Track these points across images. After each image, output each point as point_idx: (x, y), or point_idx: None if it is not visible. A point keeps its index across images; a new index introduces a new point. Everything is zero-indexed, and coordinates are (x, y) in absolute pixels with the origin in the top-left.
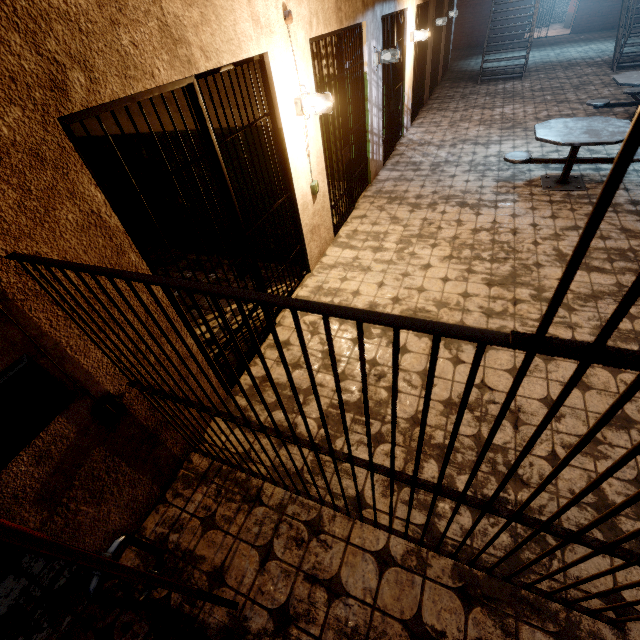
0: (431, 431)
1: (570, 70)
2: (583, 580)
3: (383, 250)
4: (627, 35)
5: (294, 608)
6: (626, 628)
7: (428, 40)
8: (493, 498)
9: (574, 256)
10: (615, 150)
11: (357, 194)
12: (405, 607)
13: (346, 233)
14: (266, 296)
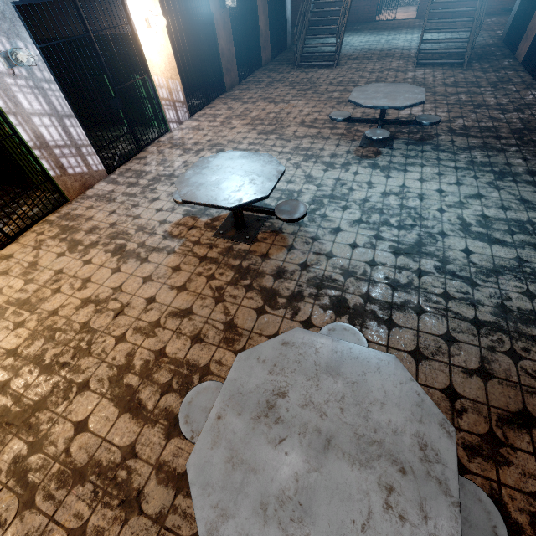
0: None
1: (381, 61)
2: None
3: None
4: (424, 31)
5: None
6: None
7: (216, 22)
8: None
9: None
10: (330, 180)
11: (31, 220)
12: None
13: None
14: None
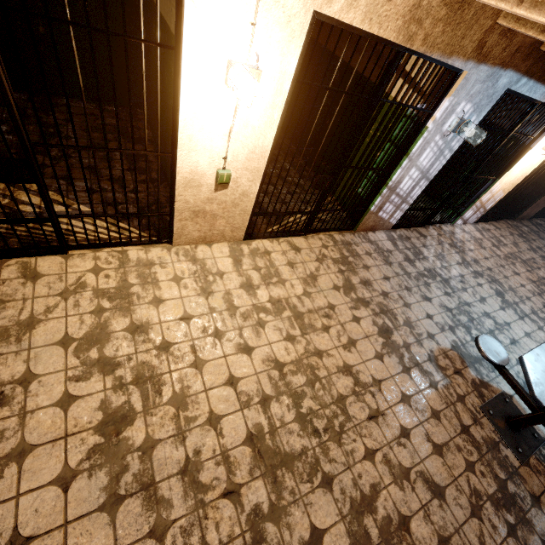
0: None
1: None
2: None
3: (250, 292)
4: None
5: None
6: None
7: None
8: None
9: None
10: None
11: (325, 227)
12: None
13: (258, 246)
14: None
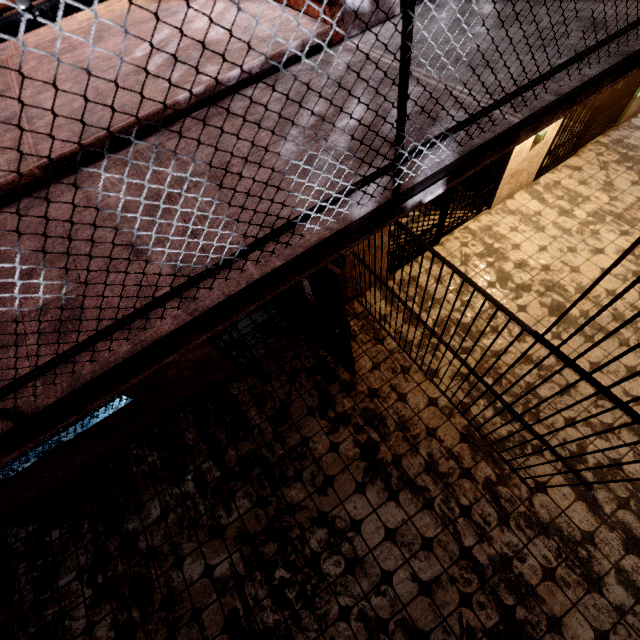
0: (502, 365)
1: None
2: (525, 455)
3: (569, 216)
4: None
5: (380, 393)
6: (535, 494)
7: None
8: (502, 393)
9: (556, 320)
10: None
11: (590, 137)
12: (431, 423)
13: (546, 182)
14: (456, 269)
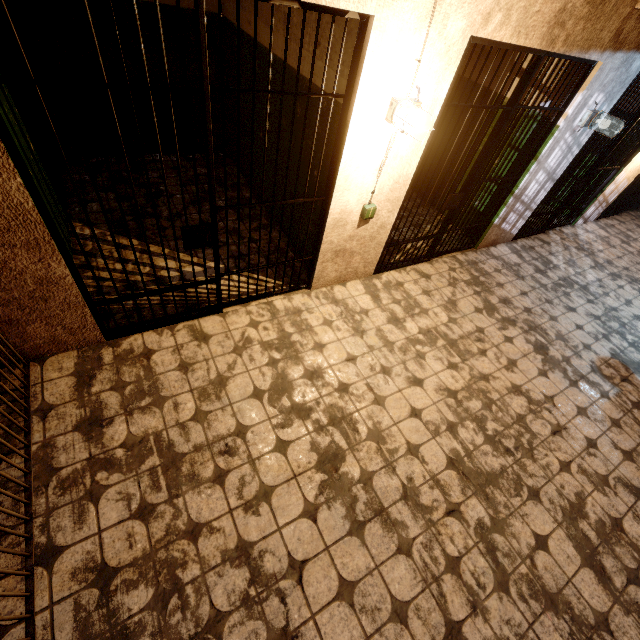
0: (192, 558)
1: None
2: None
3: (399, 326)
4: None
5: None
6: None
7: None
8: None
9: None
10: None
11: (447, 249)
12: None
13: (389, 279)
14: None
